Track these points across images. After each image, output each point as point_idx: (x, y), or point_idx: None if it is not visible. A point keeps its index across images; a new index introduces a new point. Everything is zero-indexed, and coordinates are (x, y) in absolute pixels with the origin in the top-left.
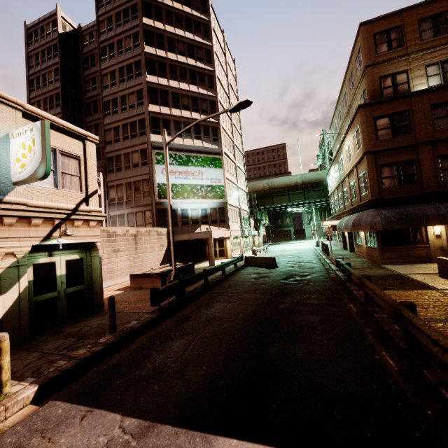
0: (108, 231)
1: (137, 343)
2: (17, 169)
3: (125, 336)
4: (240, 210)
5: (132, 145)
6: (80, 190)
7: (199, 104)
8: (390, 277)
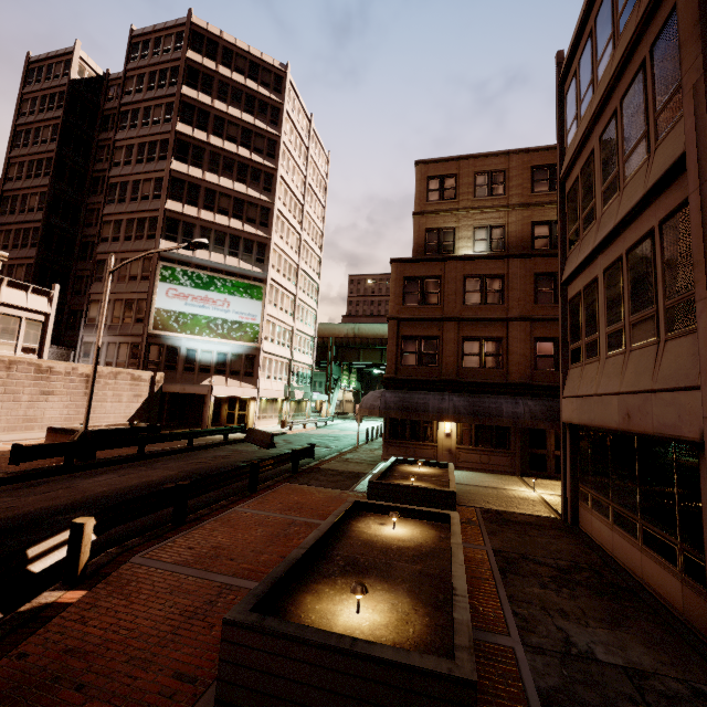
0: (39, 365)
1: None
2: None
3: None
4: (291, 362)
5: (134, 250)
6: None
7: (245, 210)
8: (347, 474)
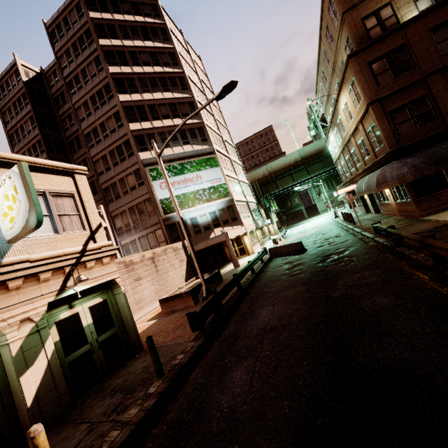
0: (124, 262)
1: (192, 383)
2: (7, 224)
3: (176, 377)
4: (248, 203)
5: (124, 169)
6: (82, 228)
7: (178, 109)
8: (442, 229)
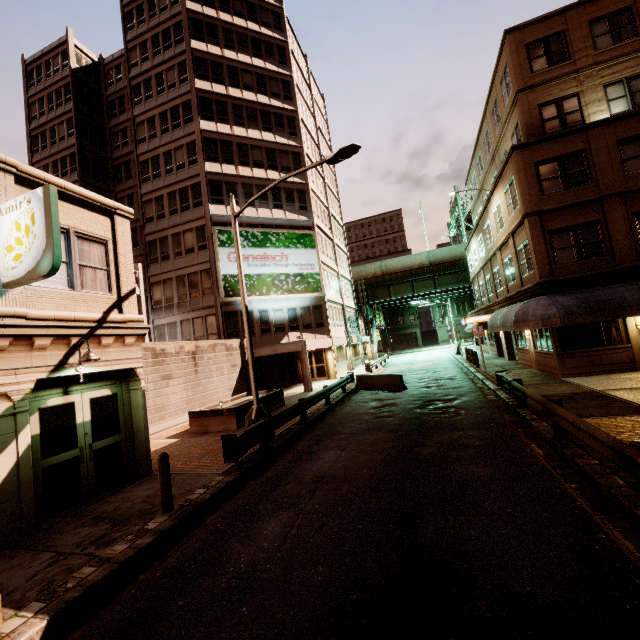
0: (153, 349)
1: (207, 527)
2: (9, 262)
3: (188, 516)
4: (344, 307)
5: (183, 222)
6: (108, 290)
7: (278, 159)
8: (581, 397)
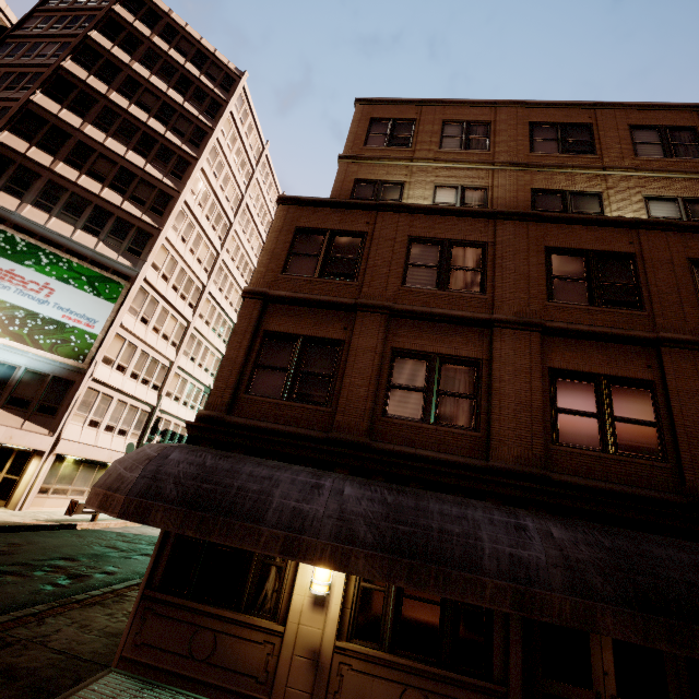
0: None
1: None
2: None
3: None
4: (154, 410)
5: None
6: None
7: (134, 185)
8: None
